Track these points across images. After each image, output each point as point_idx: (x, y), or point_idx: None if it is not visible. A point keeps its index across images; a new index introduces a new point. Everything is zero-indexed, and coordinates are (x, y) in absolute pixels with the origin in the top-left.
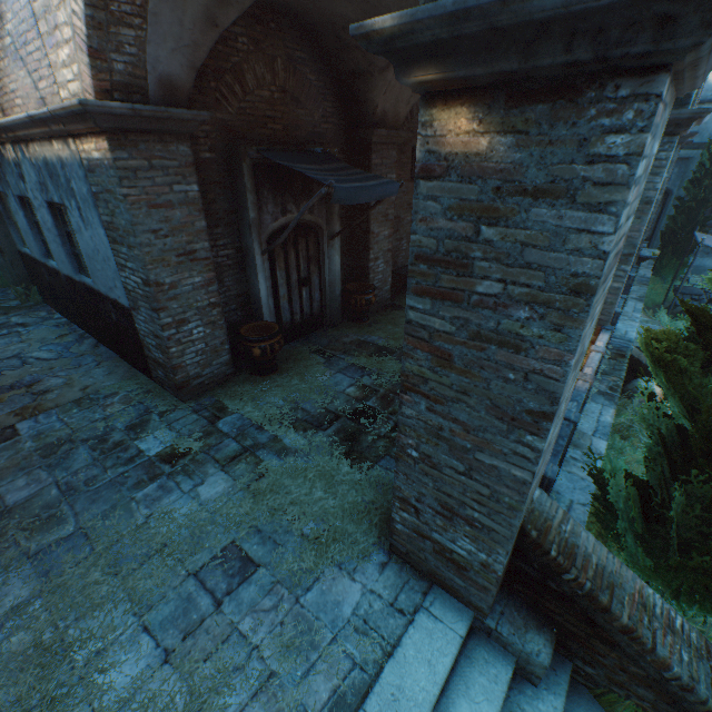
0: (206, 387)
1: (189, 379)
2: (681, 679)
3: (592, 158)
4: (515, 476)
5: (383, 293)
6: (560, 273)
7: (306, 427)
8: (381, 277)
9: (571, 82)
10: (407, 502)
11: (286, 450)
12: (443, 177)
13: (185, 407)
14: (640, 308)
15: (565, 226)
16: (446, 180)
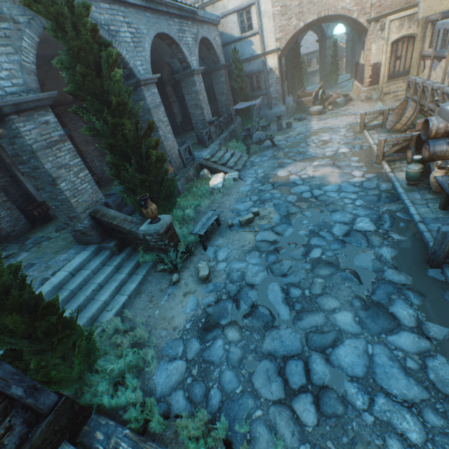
0: (20, 235)
1: (9, 233)
2: (129, 229)
3: (14, 130)
4: (65, 198)
5: (106, 175)
6: (29, 150)
7: (61, 230)
8: (101, 168)
9: (2, 119)
10: (66, 223)
11: (52, 238)
12: (2, 139)
13: (12, 244)
14: (217, 143)
15: (22, 142)
16: (3, 139)
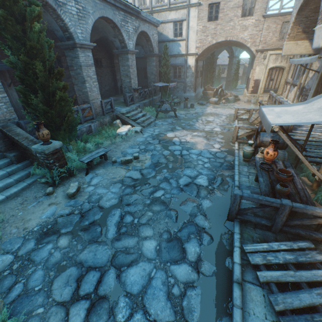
0: None
1: None
2: (26, 145)
3: None
4: None
5: None
6: None
7: None
8: None
9: None
10: None
11: None
12: None
13: None
14: (137, 105)
15: None
16: None
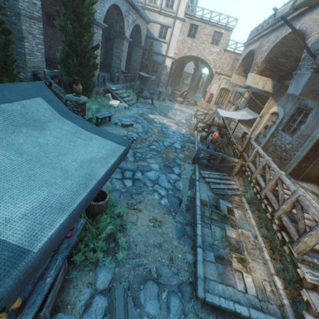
0: None
1: None
2: (57, 93)
3: None
4: (23, 52)
5: None
6: (16, 11)
7: None
8: None
9: None
10: None
11: None
12: None
13: None
14: (122, 86)
15: (15, 4)
16: None
